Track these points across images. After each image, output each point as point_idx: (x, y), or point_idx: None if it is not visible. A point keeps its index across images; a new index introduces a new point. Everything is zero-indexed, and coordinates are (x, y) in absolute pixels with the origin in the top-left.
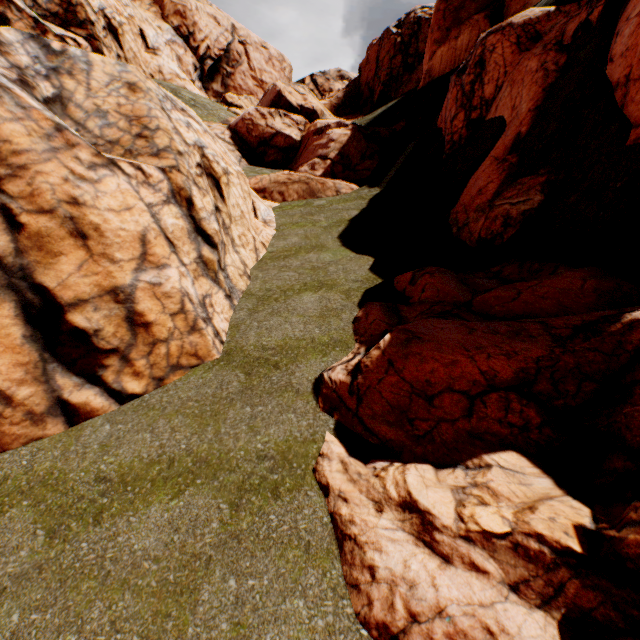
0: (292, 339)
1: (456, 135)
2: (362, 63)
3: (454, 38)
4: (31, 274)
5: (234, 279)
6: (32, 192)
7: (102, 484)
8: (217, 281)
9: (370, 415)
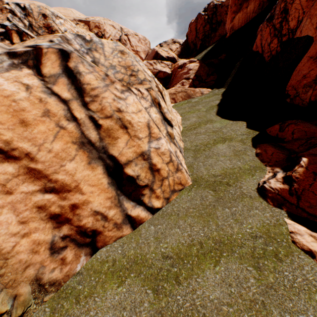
0: (228, 169)
1: (273, 51)
2: (187, 32)
3: (245, 8)
4: (107, 150)
5: (178, 142)
6: (101, 108)
7: (168, 260)
8: (175, 144)
9: (308, 206)
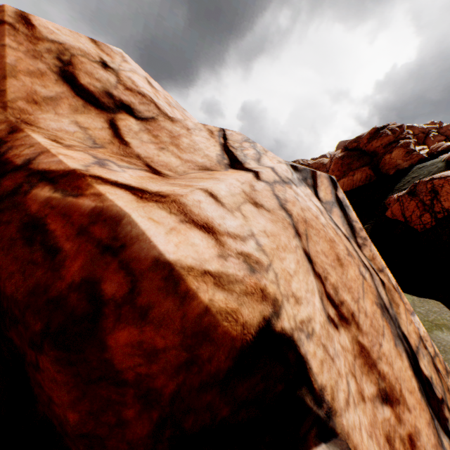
0: None
1: (427, 225)
2: None
3: (351, 175)
4: (398, 323)
5: None
6: (371, 256)
7: None
8: None
9: None
